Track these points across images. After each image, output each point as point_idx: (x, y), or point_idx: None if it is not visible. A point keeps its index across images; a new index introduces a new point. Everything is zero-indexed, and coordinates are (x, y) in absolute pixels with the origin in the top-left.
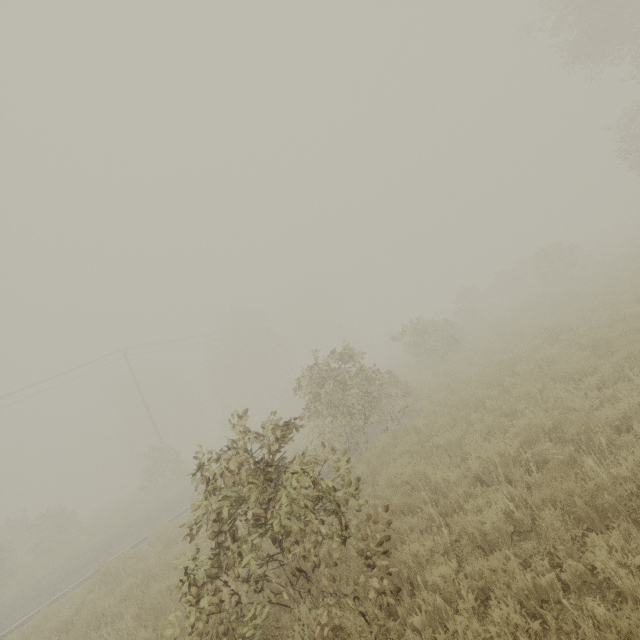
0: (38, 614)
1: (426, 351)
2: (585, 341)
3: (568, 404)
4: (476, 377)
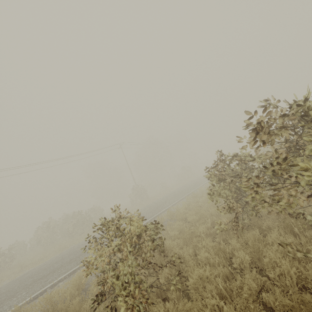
0: (183, 202)
1: None
2: None
3: None
4: None
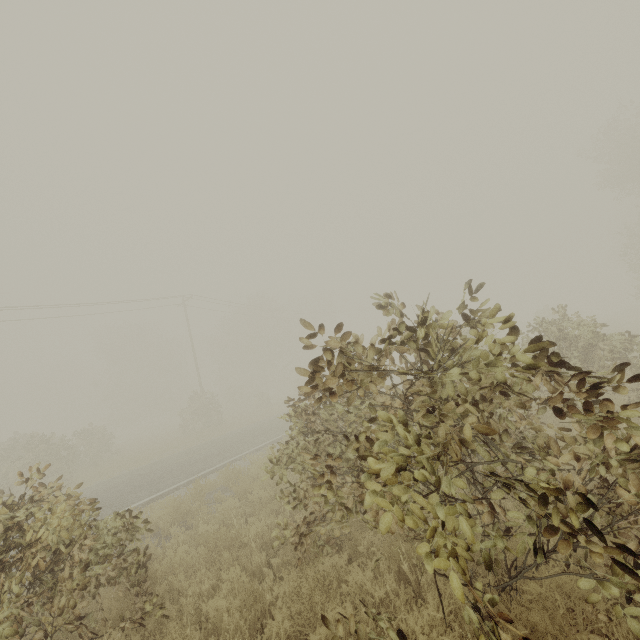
0: (268, 451)
1: None
2: None
3: None
4: None
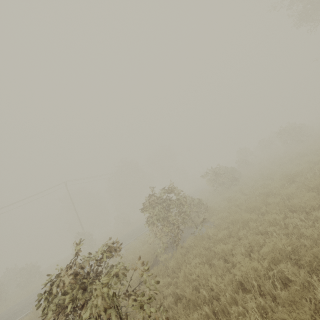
0: None
1: (219, 184)
2: (312, 185)
3: (302, 230)
4: (245, 203)
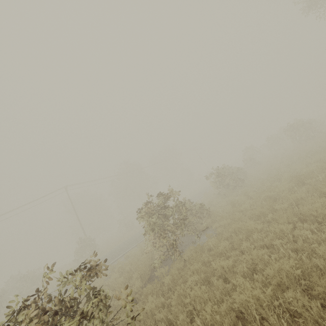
0: None
1: (223, 186)
2: (324, 189)
3: (313, 246)
4: (250, 208)
